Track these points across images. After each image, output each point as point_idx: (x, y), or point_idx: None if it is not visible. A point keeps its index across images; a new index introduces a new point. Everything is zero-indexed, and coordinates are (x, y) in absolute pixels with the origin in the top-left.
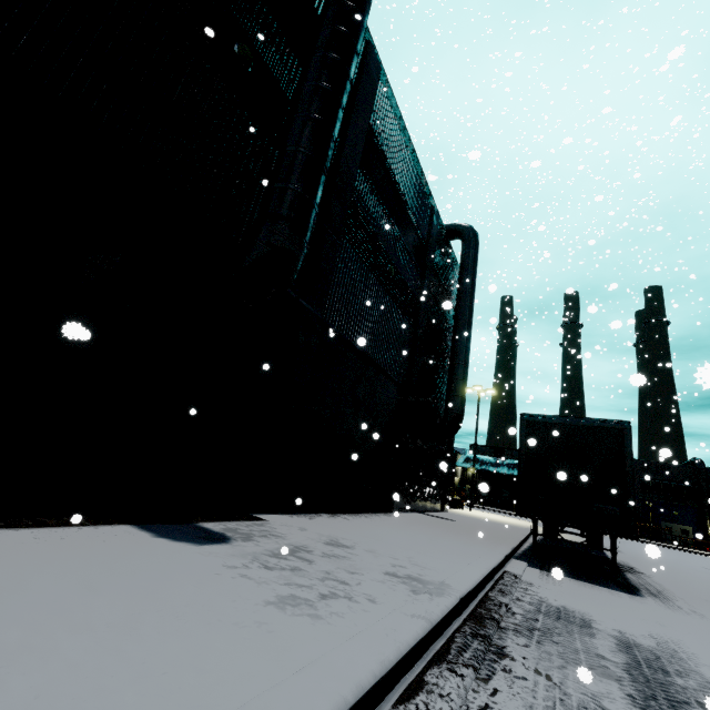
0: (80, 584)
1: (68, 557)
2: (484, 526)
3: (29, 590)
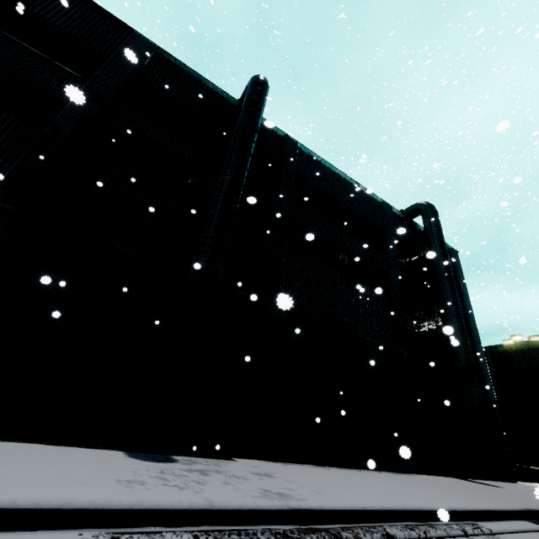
0: (39, 459)
1: (58, 454)
2: None
3: (15, 458)
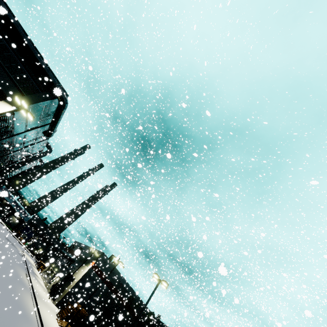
0: None
1: None
2: None
3: None
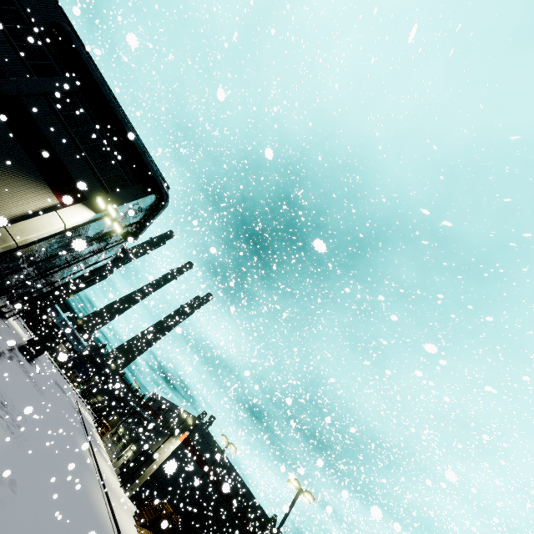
0: None
1: None
2: (15, 334)
3: None
